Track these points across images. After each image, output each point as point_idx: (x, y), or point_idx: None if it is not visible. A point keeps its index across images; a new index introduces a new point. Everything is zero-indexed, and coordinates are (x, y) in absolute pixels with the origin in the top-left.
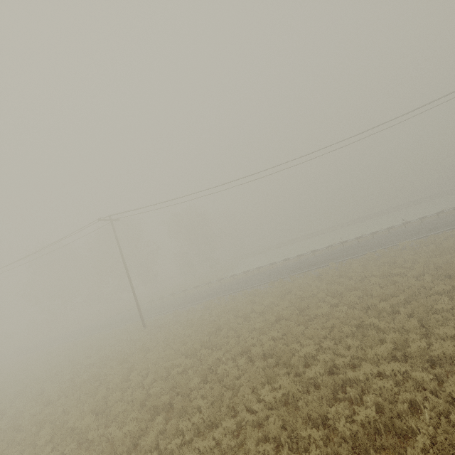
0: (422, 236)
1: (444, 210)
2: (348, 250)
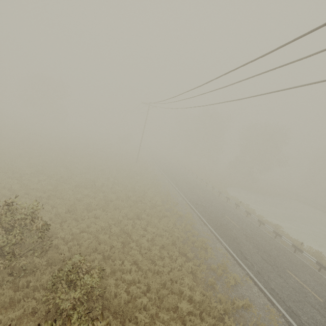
0: None
1: None
2: (254, 244)
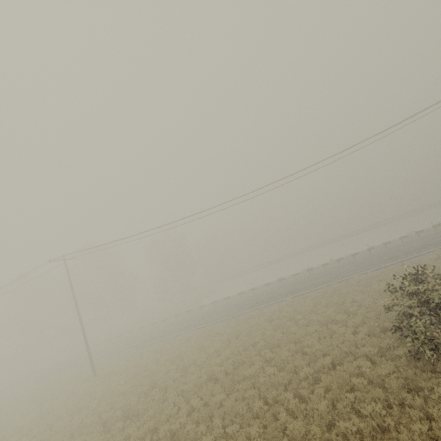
0: (380, 267)
1: (407, 235)
2: (311, 280)
